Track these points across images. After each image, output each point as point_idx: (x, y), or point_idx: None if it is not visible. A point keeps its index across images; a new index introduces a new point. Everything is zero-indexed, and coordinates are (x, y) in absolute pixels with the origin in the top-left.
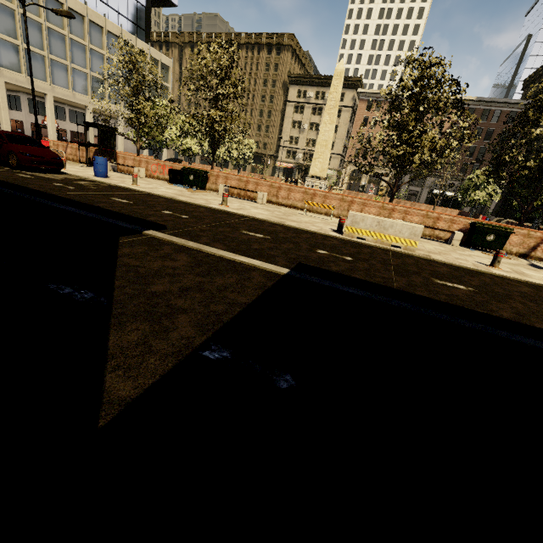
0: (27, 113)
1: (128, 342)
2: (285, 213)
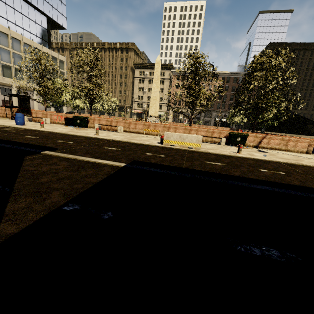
0: None
1: (18, 207)
2: (133, 136)
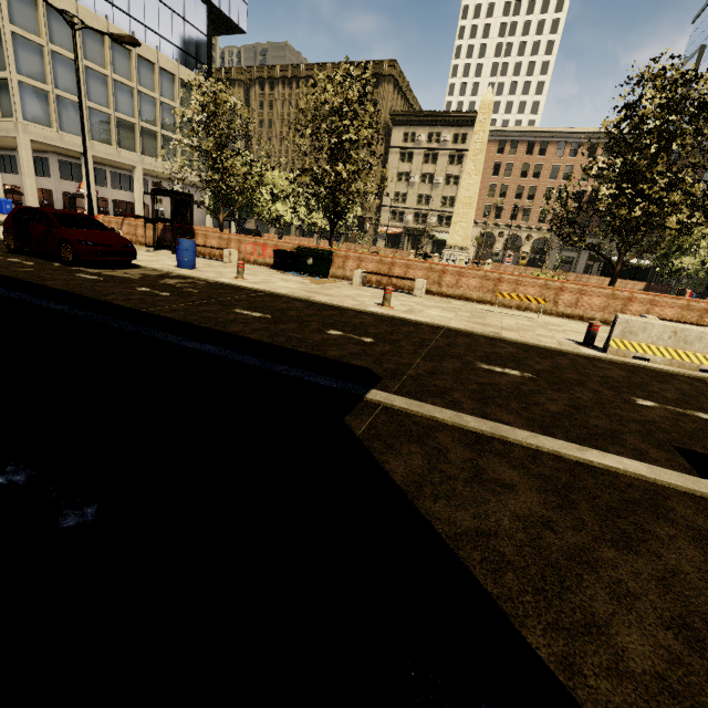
0: (58, 179)
1: None
2: (470, 312)
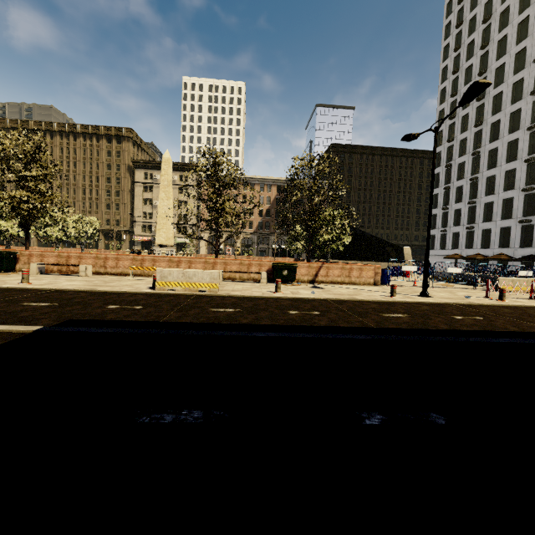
0: None
1: None
2: (108, 281)
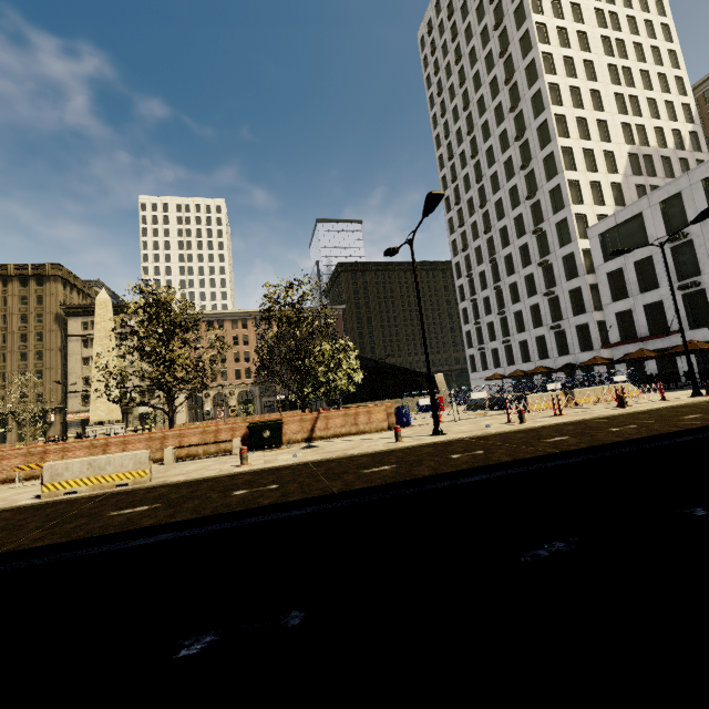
0: None
1: None
2: None
